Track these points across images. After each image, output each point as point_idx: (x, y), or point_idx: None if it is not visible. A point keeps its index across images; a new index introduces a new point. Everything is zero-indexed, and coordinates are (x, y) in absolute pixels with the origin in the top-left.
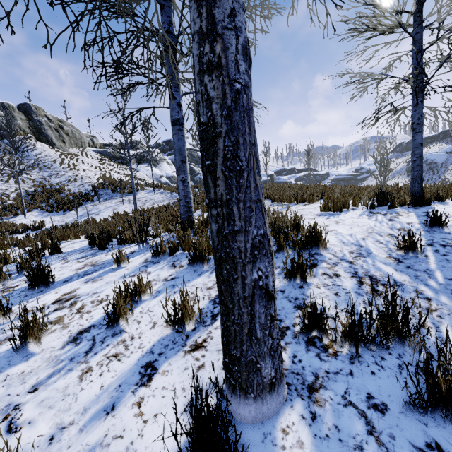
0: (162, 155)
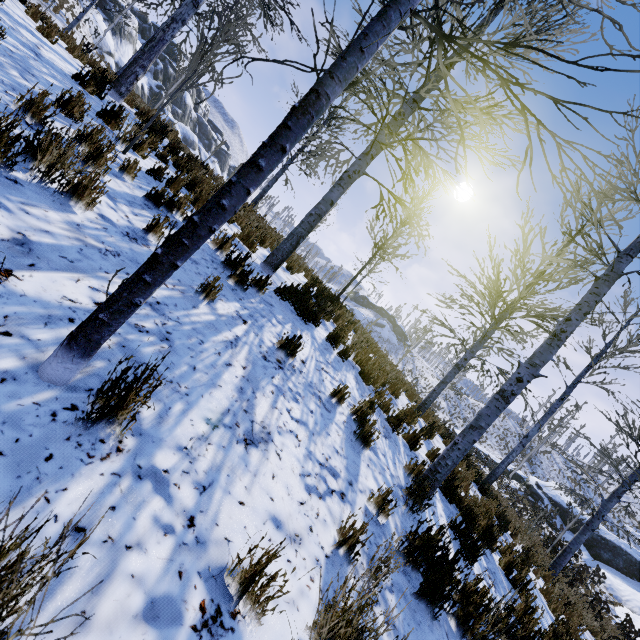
0: (136, 35)
